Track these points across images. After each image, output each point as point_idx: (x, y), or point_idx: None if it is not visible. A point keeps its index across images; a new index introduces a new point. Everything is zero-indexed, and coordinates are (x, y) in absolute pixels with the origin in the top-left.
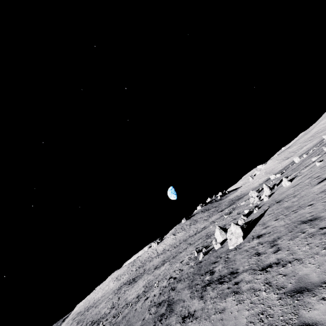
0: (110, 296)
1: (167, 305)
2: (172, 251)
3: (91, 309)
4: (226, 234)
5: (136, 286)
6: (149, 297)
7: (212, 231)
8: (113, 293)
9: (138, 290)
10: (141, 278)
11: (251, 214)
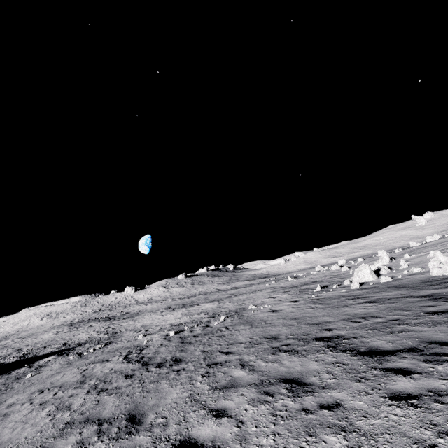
0: (56, 330)
1: (414, 297)
2: (186, 300)
3: (11, 340)
4: (376, 276)
5: (147, 319)
6: (280, 309)
7: (282, 285)
8: (60, 328)
9: (178, 318)
10: (141, 315)
11: (391, 269)
